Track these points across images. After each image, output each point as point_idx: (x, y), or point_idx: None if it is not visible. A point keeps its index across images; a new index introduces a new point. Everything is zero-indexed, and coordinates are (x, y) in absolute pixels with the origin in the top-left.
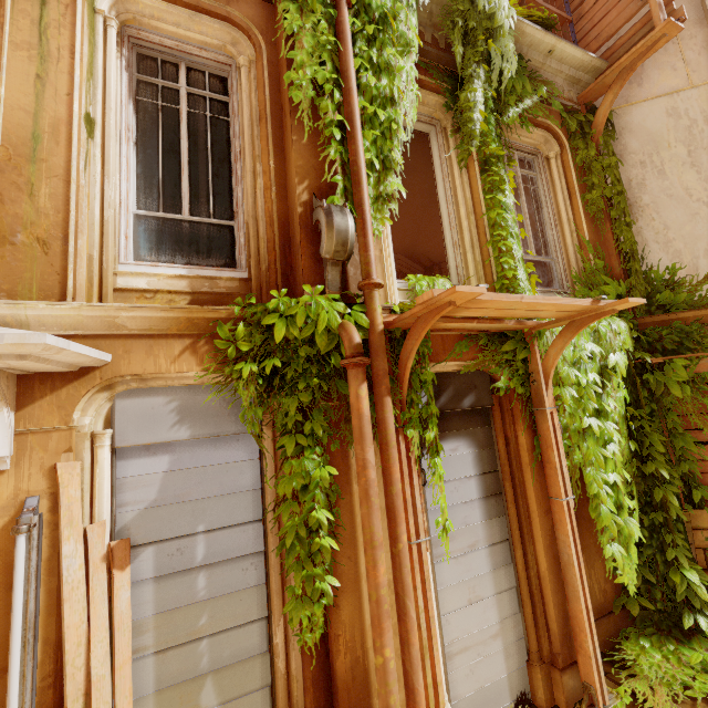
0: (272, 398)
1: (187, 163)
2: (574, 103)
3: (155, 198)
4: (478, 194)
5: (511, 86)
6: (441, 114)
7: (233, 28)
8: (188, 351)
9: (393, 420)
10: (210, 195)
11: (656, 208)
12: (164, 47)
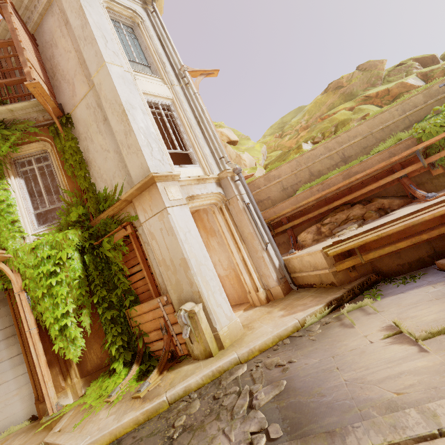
0: None
1: None
2: (50, 120)
3: None
4: None
5: None
6: None
7: None
8: None
9: None
10: None
11: (95, 160)
12: None
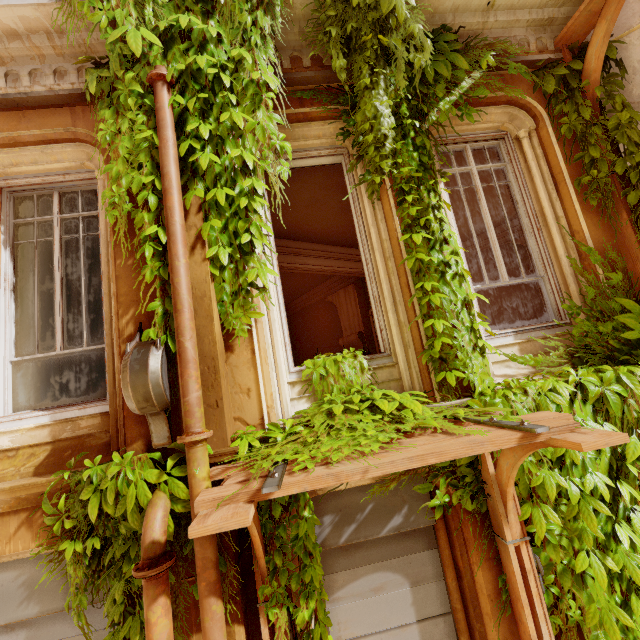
0: (102, 579)
1: (60, 294)
2: (550, 52)
3: (32, 339)
4: (395, 233)
5: (436, 73)
6: (345, 140)
7: (85, 144)
8: (24, 526)
9: (218, 629)
10: (84, 320)
11: None
12: (33, 185)
